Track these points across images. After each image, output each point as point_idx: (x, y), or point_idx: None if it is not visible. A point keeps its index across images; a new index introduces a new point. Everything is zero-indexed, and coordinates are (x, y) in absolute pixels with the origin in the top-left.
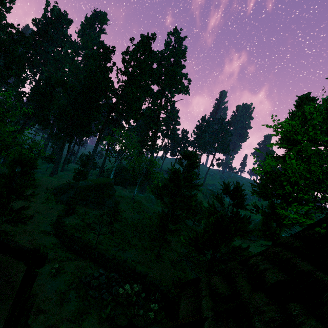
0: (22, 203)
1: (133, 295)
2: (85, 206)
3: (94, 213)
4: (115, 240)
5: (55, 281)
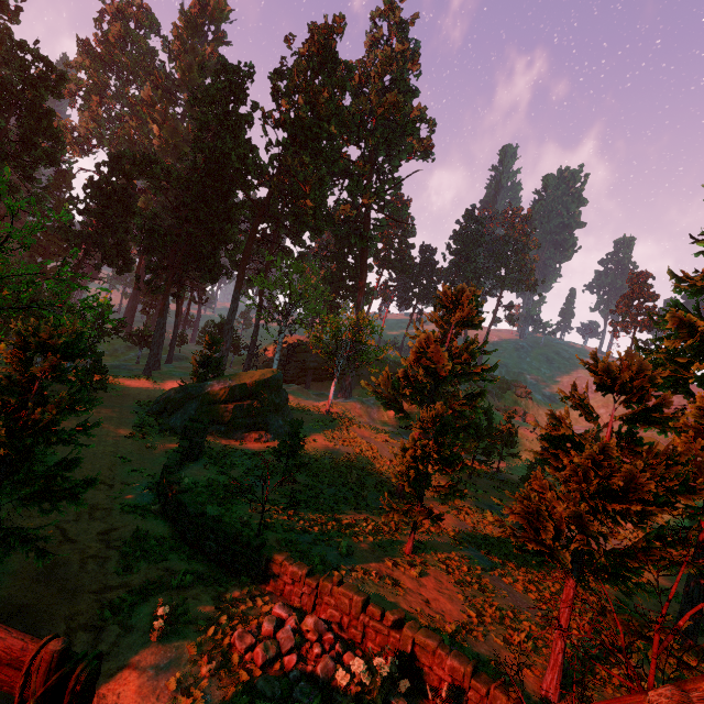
0: (86, 440)
1: (377, 690)
2: (225, 436)
3: (247, 452)
4: (301, 514)
5: (166, 652)
